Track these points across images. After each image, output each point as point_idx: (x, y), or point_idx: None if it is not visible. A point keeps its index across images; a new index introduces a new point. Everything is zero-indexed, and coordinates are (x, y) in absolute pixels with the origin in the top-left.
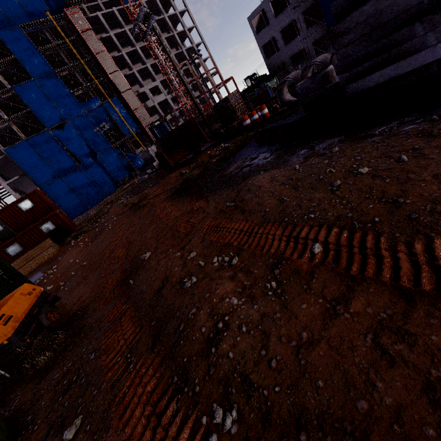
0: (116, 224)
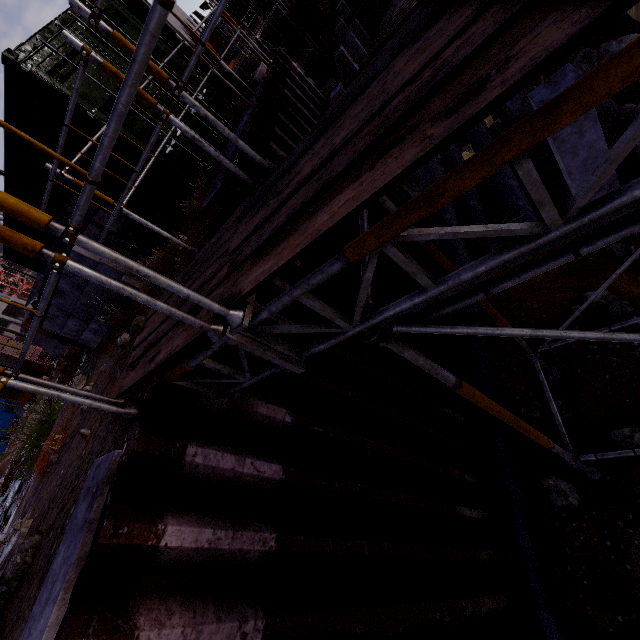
0: None
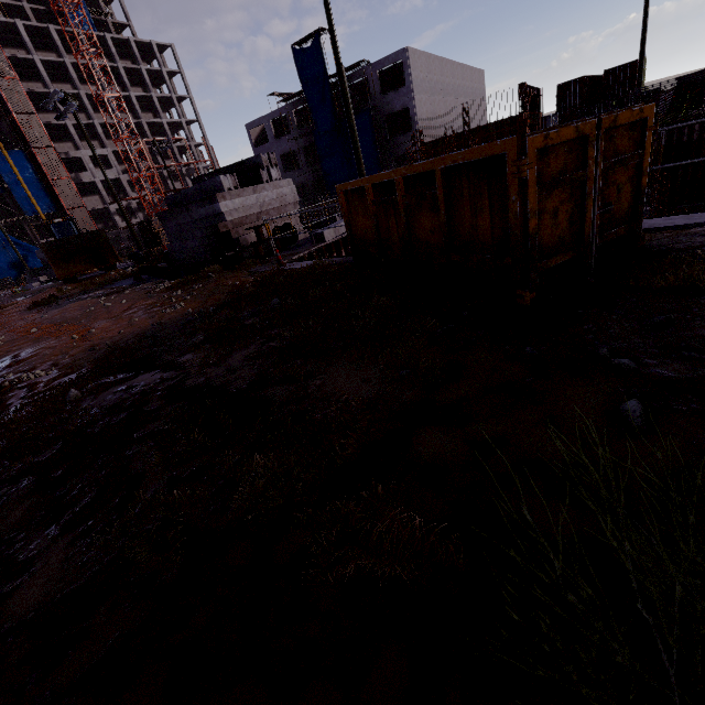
0: None
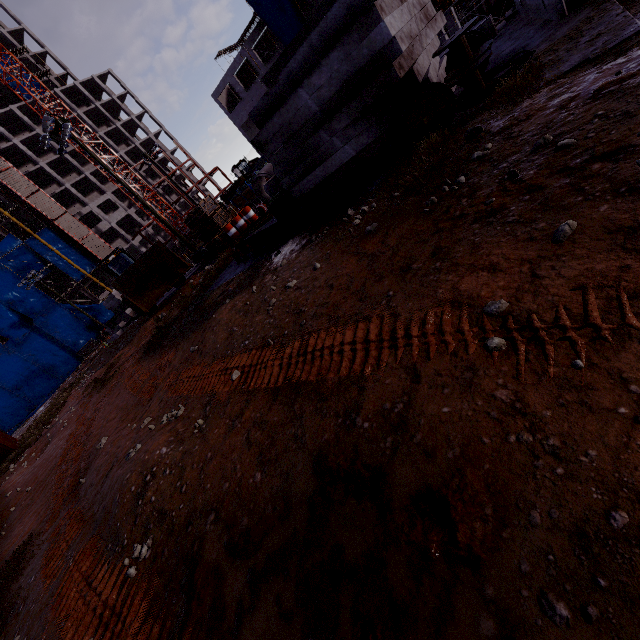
0: (74, 417)
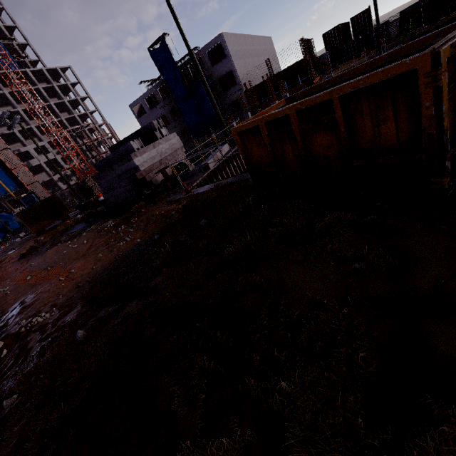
0: None
